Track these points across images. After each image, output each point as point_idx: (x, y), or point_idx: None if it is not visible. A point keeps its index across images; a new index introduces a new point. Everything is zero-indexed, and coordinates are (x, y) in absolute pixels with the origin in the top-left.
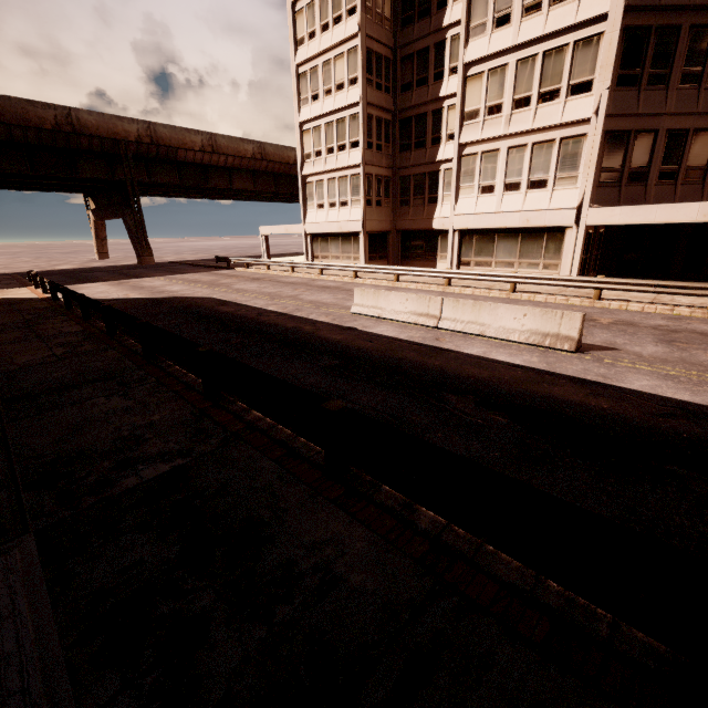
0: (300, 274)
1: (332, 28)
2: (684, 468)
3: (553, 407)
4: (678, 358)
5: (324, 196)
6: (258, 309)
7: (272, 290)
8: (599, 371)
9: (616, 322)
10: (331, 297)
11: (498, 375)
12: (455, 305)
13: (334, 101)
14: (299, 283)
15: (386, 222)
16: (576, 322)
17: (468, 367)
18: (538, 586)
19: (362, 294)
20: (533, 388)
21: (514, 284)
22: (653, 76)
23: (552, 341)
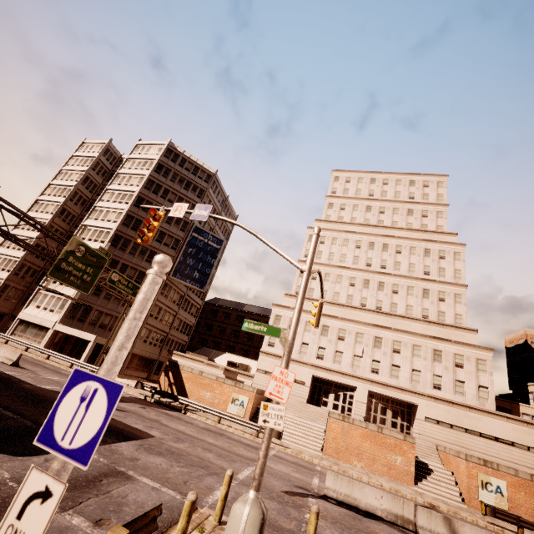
0: None
1: (30, 231)
2: None
3: None
4: None
5: None
6: None
7: None
8: None
9: None
10: None
11: None
12: None
13: (14, 252)
14: None
15: (7, 309)
16: None
17: None
18: None
19: None
20: None
21: (7, 340)
22: (95, 293)
23: None
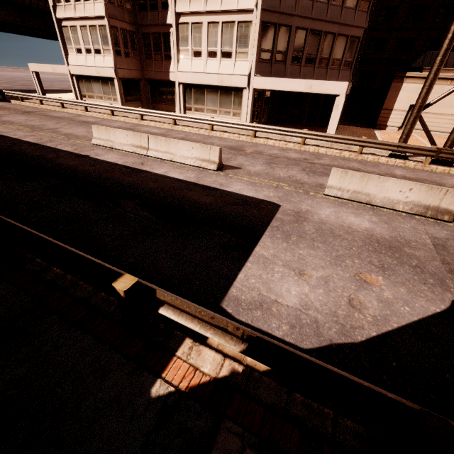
0: (69, 110)
1: None
2: (219, 230)
3: (180, 204)
4: (265, 173)
5: (80, 41)
6: (14, 139)
7: (37, 123)
8: (221, 181)
9: (254, 152)
10: (85, 130)
11: (163, 186)
12: (155, 140)
13: None
14: (64, 118)
15: (136, 71)
16: (217, 153)
17: (149, 182)
18: (94, 296)
19: (98, 130)
20: (178, 193)
21: (212, 126)
22: None
23: (206, 164)
